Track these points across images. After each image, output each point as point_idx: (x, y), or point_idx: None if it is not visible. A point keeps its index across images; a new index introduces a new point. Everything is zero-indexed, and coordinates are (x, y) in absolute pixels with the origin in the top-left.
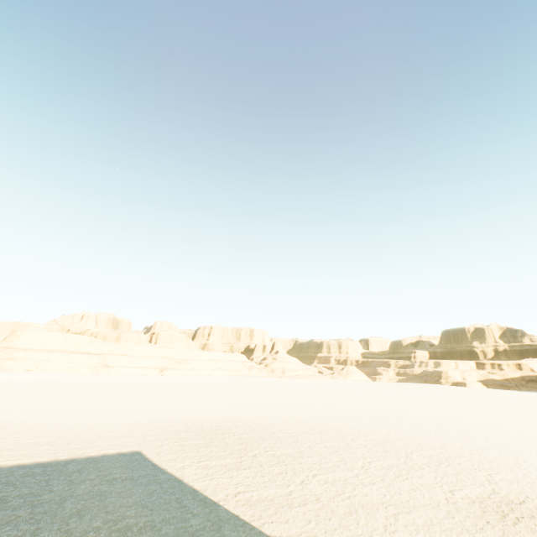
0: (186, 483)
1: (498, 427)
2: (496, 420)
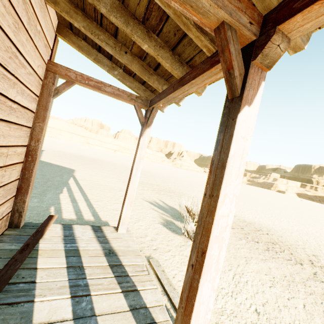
0: (41, 154)
1: (242, 194)
2: (251, 195)
